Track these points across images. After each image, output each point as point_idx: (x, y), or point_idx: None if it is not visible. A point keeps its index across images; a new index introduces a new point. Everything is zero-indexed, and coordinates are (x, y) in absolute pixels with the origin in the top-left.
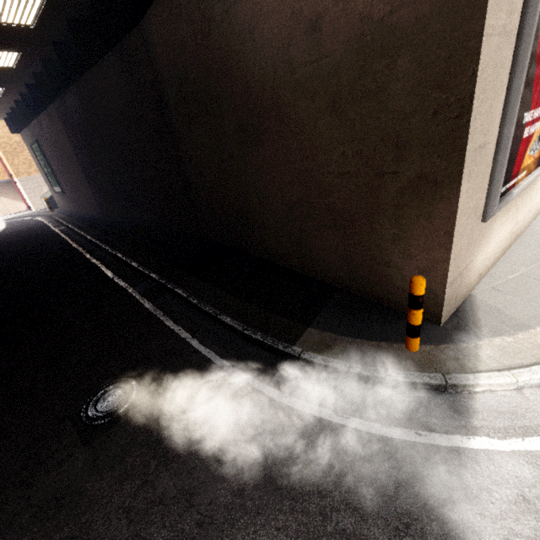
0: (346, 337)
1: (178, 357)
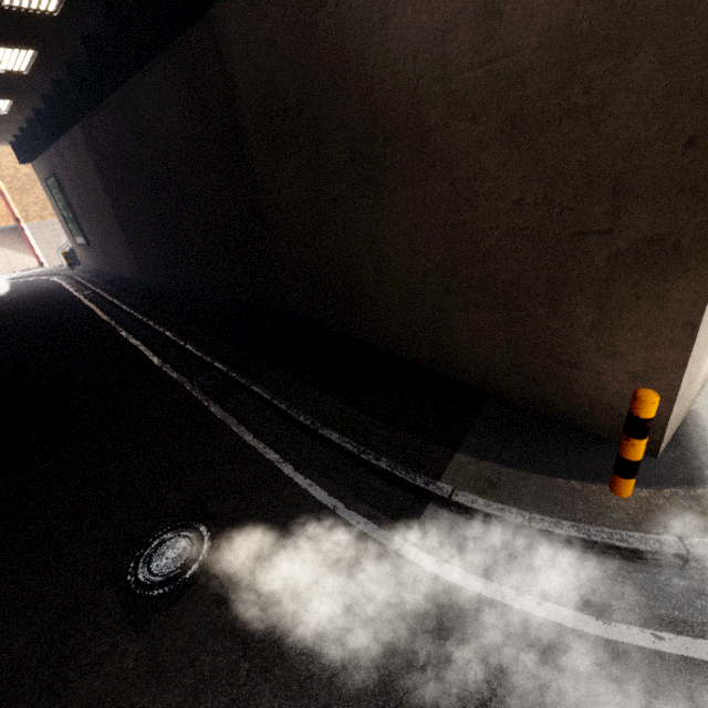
0: (516, 471)
1: (266, 491)
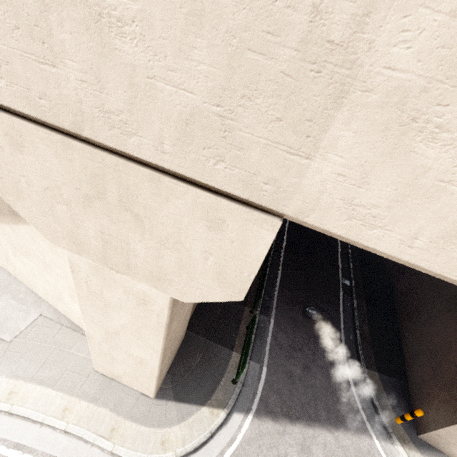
0: (383, 390)
1: (334, 324)
